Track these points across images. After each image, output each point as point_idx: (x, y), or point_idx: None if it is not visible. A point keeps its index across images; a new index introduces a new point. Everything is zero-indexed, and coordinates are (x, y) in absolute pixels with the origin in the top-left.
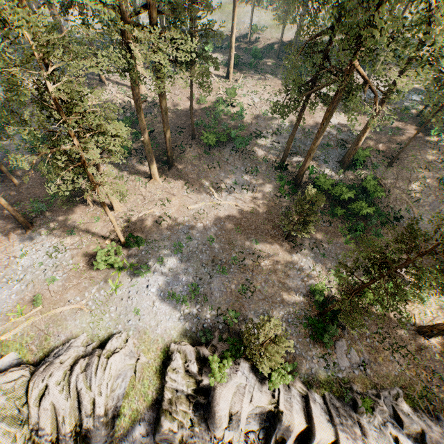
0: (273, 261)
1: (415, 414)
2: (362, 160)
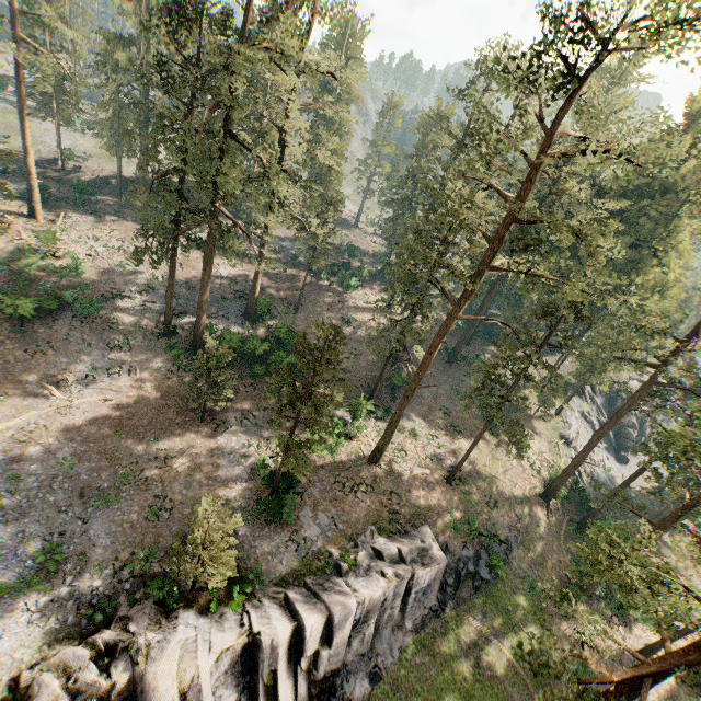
0: (192, 456)
1: (391, 540)
2: (267, 309)
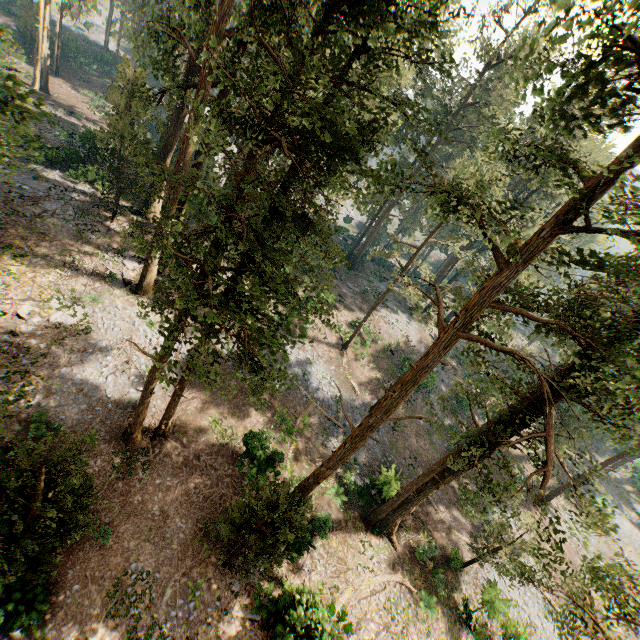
0: None
1: None
2: None
